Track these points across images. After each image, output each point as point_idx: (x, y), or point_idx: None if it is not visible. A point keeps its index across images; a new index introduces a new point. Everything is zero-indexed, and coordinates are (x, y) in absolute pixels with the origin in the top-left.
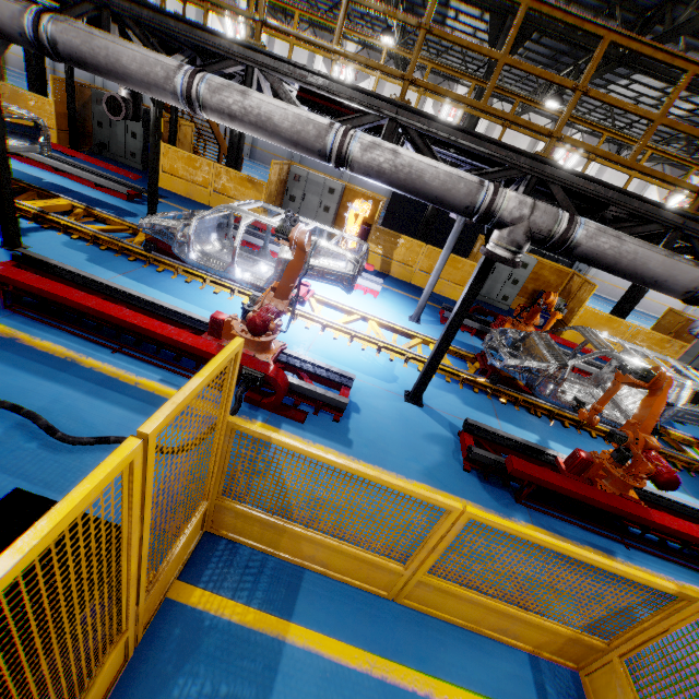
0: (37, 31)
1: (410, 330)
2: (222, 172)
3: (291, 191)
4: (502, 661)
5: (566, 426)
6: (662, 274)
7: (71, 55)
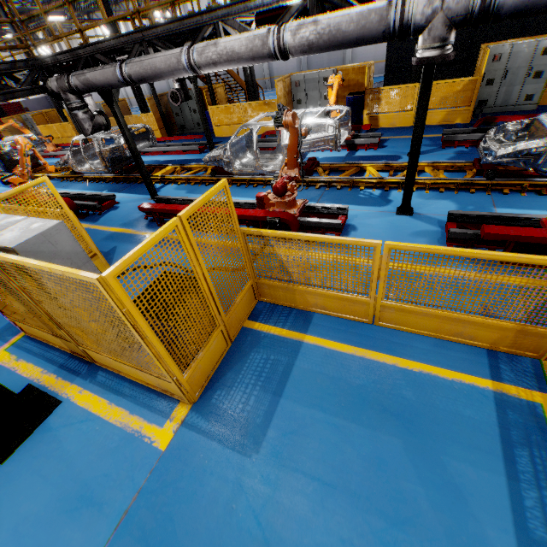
0: (122, 75)
1: (404, 163)
2: (247, 107)
3: (296, 97)
4: (460, 353)
5: None
6: None
7: (138, 78)
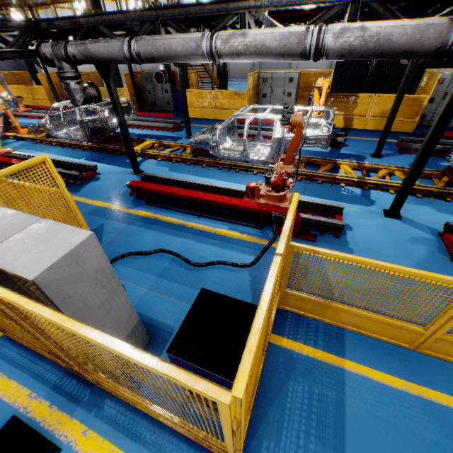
0: (130, 51)
1: (375, 164)
2: (218, 94)
3: (262, 91)
4: None
5: None
6: None
7: (147, 57)
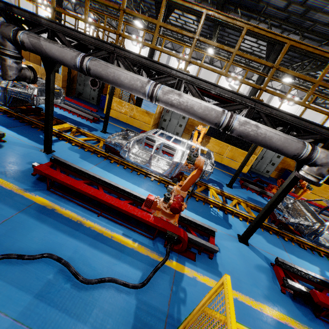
0: (82, 64)
1: (231, 194)
2: (134, 108)
3: (164, 117)
4: None
5: (321, 256)
6: None
7: (96, 74)
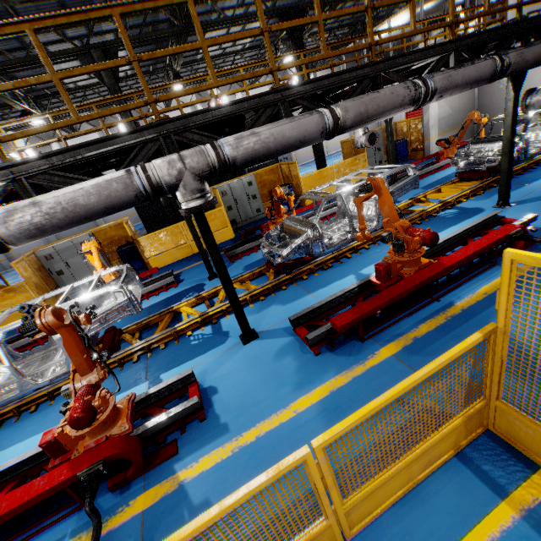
0: None
1: (212, 289)
2: None
3: (53, 269)
4: (447, 487)
5: (349, 257)
6: (299, 134)
7: None
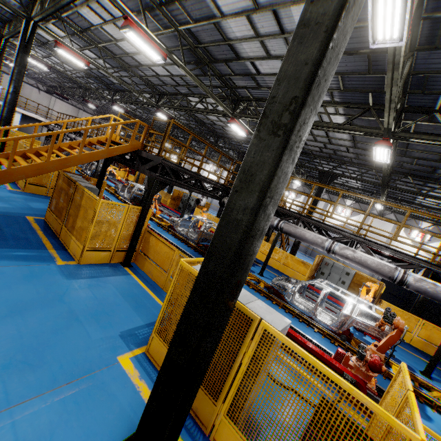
0: (278, 225)
1: (427, 382)
2: (289, 256)
3: (322, 269)
4: None
5: None
6: None
7: (286, 231)
